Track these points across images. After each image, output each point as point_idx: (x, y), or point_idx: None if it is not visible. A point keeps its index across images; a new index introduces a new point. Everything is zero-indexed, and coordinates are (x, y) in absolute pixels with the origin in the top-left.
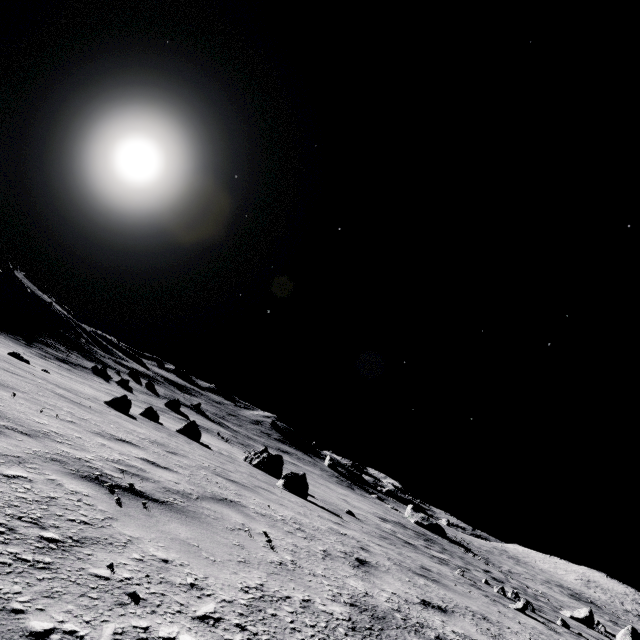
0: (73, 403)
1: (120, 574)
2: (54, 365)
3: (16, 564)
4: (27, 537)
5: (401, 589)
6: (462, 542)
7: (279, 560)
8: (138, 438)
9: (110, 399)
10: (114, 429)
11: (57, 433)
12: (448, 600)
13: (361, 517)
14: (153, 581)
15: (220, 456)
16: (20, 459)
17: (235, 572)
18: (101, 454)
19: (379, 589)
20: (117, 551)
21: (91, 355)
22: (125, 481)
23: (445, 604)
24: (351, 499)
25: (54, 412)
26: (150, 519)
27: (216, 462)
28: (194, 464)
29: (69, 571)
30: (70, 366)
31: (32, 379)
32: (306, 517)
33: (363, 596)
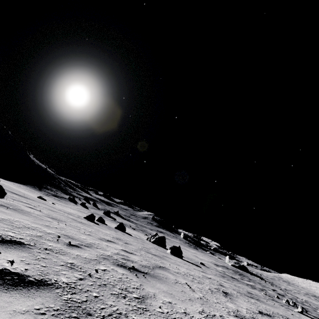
0: (80, 223)
1: (164, 310)
2: (52, 198)
3: (139, 309)
4: (131, 298)
5: (248, 306)
6: (257, 274)
7: (199, 296)
8: (111, 237)
9: (81, 214)
10: (101, 234)
11: (92, 243)
12: (268, 310)
13: (207, 265)
14: (174, 312)
15: (138, 239)
16: (97, 260)
17: (191, 305)
18: (111, 251)
19: (240, 307)
20: (155, 300)
21: (66, 191)
22: (128, 264)
23: (268, 312)
24: (198, 255)
25: (81, 231)
26: (150, 283)
27: (140, 244)
28: (137, 248)
29: (152, 311)
30: (59, 198)
31: (59, 212)
32: (191, 270)
33: (237, 311)
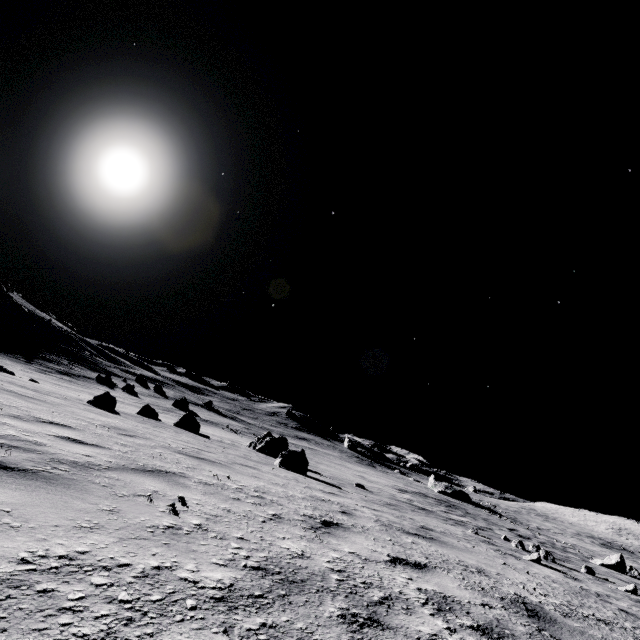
0: (18, 396)
1: None
2: (54, 378)
3: None
4: None
5: (369, 548)
6: (488, 505)
7: (172, 524)
8: (86, 423)
9: None
10: (54, 415)
11: None
12: (436, 556)
13: (375, 490)
14: None
15: (215, 443)
16: None
17: (44, 539)
18: None
19: (330, 549)
20: None
21: (96, 366)
22: None
23: (428, 560)
24: (369, 475)
25: None
26: None
27: (198, 445)
28: (153, 444)
29: None
30: (72, 378)
31: None
32: (283, 487)
33: (291, 558)
